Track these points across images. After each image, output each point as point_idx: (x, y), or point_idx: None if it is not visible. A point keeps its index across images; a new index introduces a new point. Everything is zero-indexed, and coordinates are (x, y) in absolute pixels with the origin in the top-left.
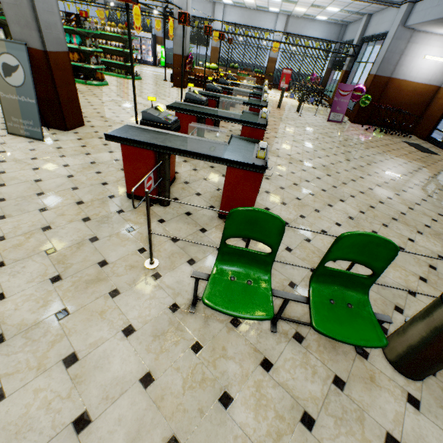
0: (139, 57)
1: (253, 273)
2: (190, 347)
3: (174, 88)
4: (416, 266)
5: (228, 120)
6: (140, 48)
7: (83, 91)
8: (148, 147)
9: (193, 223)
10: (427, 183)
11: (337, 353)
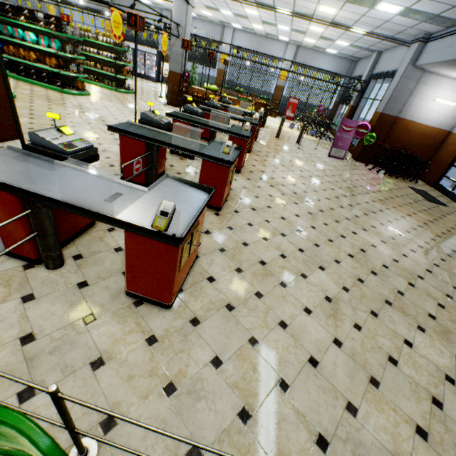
0: (142, 71)
1: None
2: None
3: (166, 106)
4: (412, 400)
5: (184, 150)
6: (144, 63)
7: (53, 99)
8: (3, 187)
9: (79, 304)
10: (433, 244)
11: None
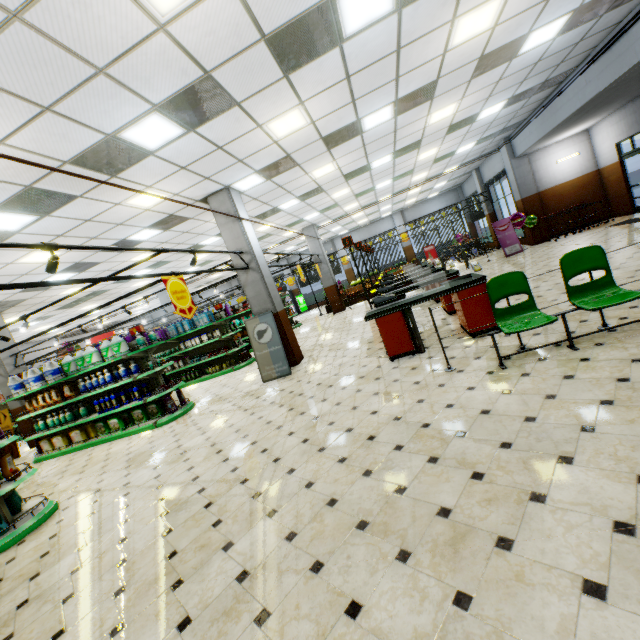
0: None
1: (527, 316)
2: (521, 376)
3: (336, 314)
4: None
5: (424, 285)
6: None
7: None
8: (396, 310)
9: (455, 348)
10: None
11: (637, 336)
